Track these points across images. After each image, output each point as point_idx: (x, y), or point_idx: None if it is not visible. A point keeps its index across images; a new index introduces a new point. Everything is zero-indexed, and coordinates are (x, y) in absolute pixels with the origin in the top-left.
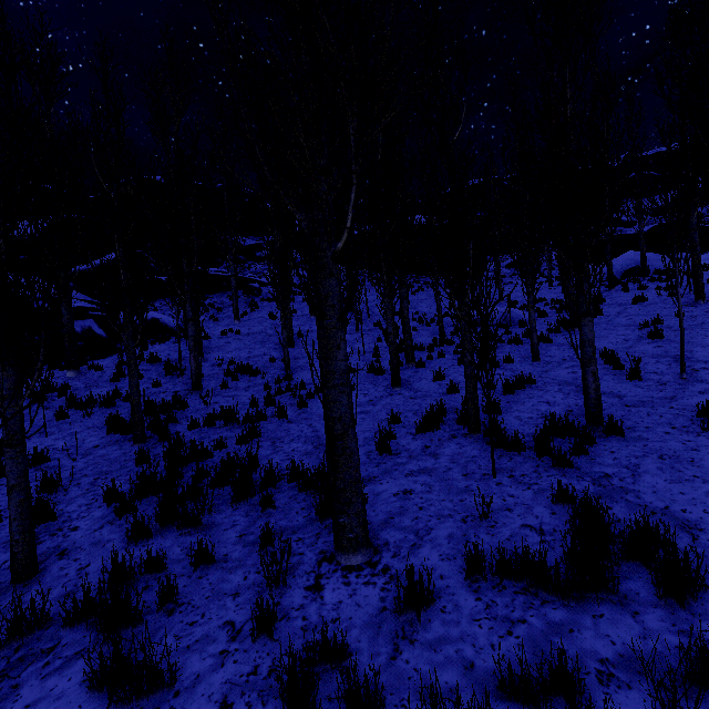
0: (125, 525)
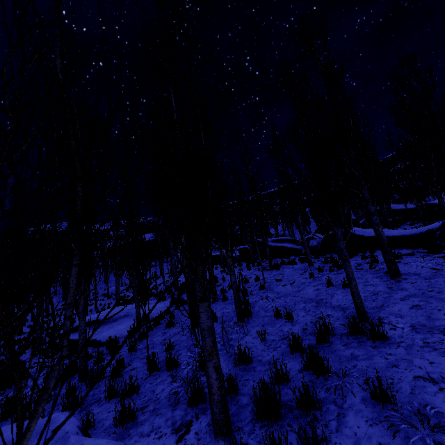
0: None
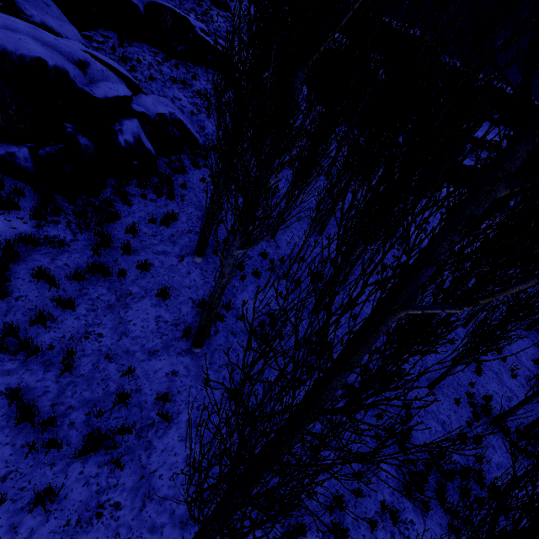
0: (433, 518)
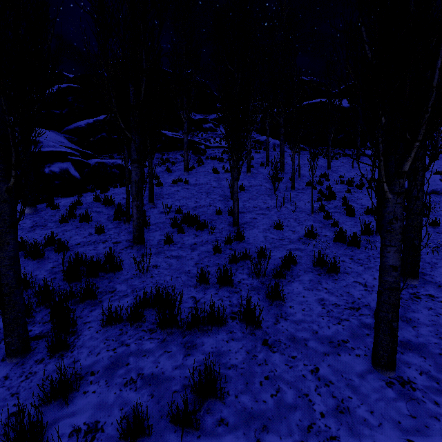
0: None
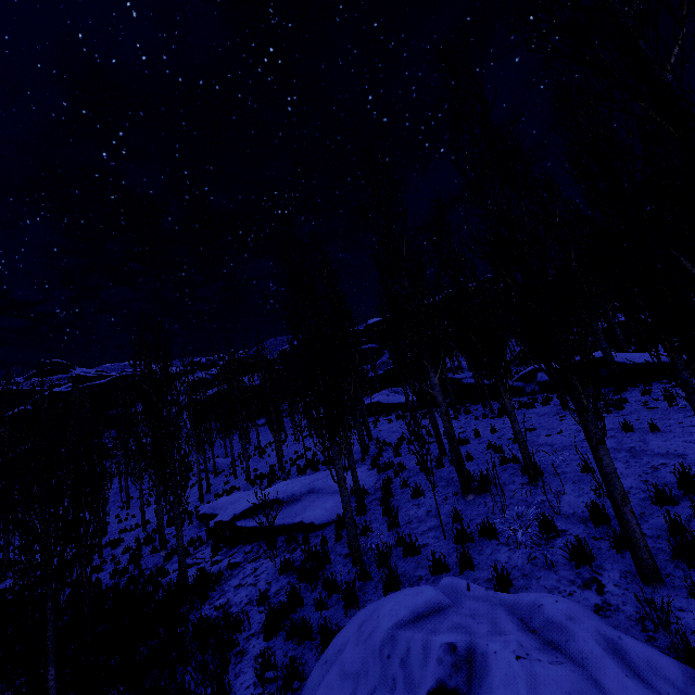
0: None
